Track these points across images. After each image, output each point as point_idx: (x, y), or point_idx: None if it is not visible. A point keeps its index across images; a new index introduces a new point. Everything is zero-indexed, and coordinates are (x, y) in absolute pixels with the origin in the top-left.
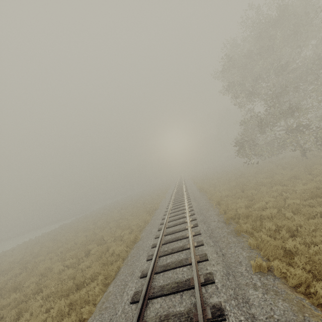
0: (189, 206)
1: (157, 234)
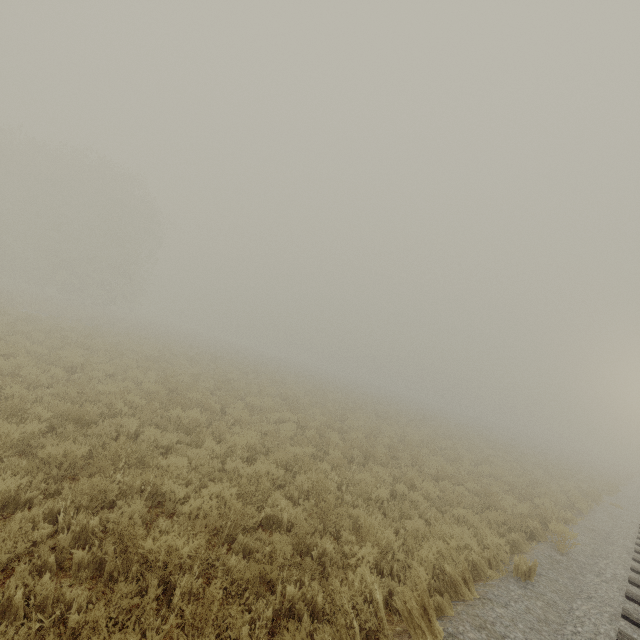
0: None
1: None
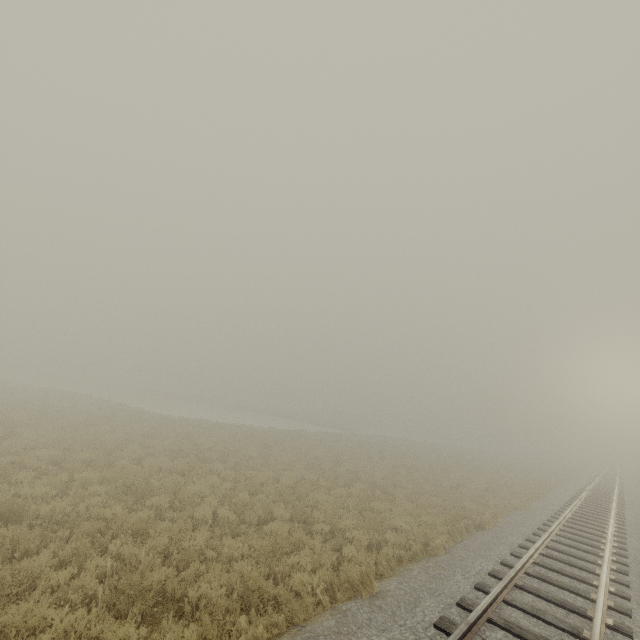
0: (614, 616)
1: (424, 638)
